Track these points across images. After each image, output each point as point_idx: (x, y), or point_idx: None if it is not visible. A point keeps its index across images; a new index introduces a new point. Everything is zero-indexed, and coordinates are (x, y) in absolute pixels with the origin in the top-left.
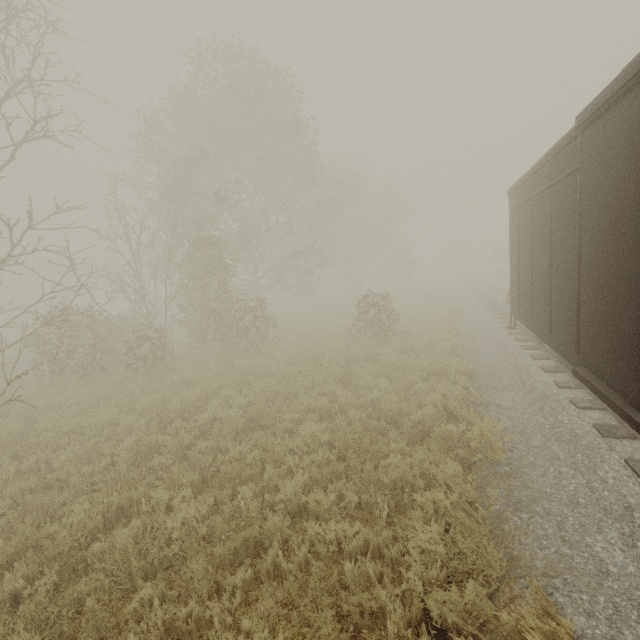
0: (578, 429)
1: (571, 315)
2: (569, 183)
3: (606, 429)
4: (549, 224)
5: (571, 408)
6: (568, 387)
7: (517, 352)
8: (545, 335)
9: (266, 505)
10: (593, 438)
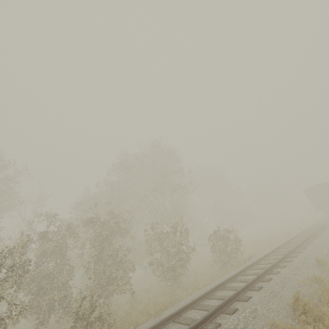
0: None
1: None
2: None
3: None
4: None
5: None
6: None
7: None
8: None
9: None
10: None
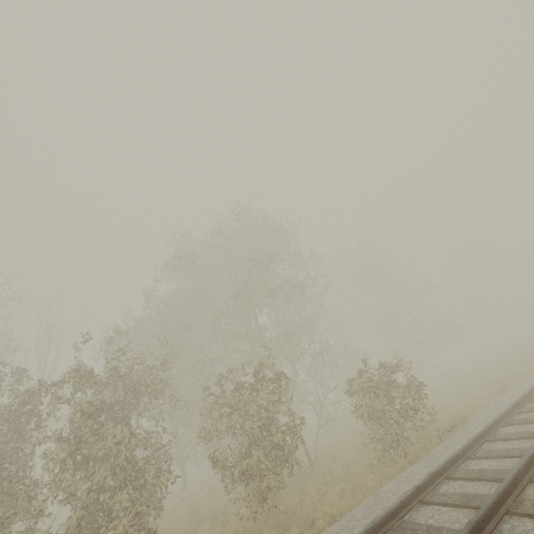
0: None
1: None
2: None
3: None
4: None
5: None
6: None
7: None
8: None
9: None
10: None
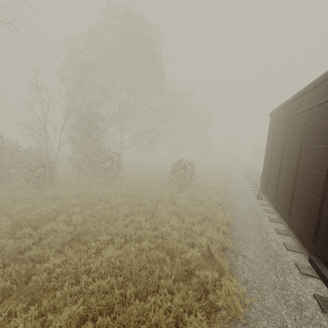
0: (302, 297)
1: (311, 210)
2: (326, 108)
3: (325, 303)
4: (301, 137)
5: (296, 272)
6: (293, 251)
7: (260, 213)
8: (284, 214)
9: (48, 324)
10: (315, 311)
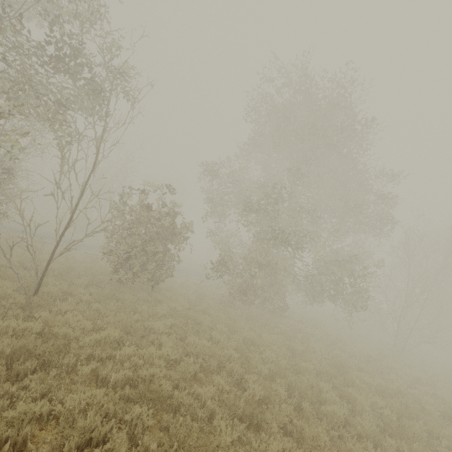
0: None
1: None
2: None
3: None
4: None
5: None
6: None
7: None
8: None
9: None
10: None
